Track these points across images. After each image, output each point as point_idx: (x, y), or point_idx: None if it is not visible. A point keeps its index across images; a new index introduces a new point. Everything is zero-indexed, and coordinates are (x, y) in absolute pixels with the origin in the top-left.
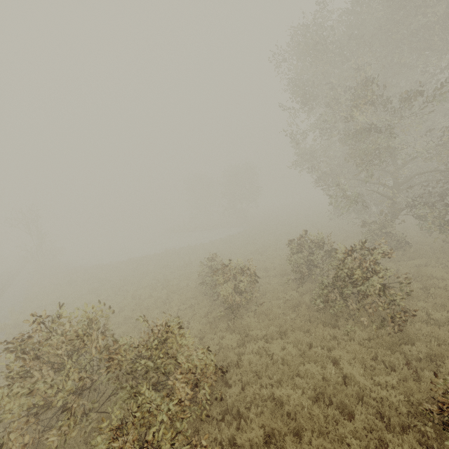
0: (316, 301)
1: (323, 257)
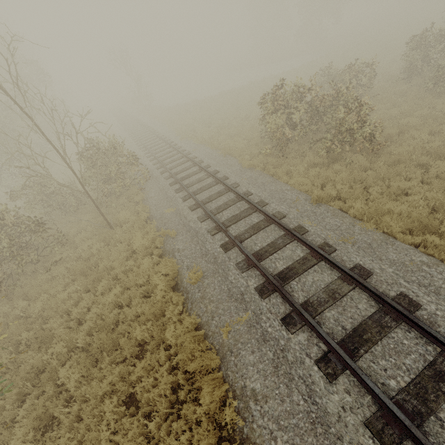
0: (428, 84)
1: (441, 51)
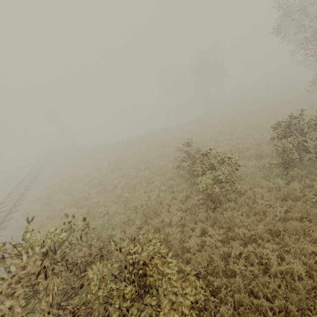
0: None
1: None
